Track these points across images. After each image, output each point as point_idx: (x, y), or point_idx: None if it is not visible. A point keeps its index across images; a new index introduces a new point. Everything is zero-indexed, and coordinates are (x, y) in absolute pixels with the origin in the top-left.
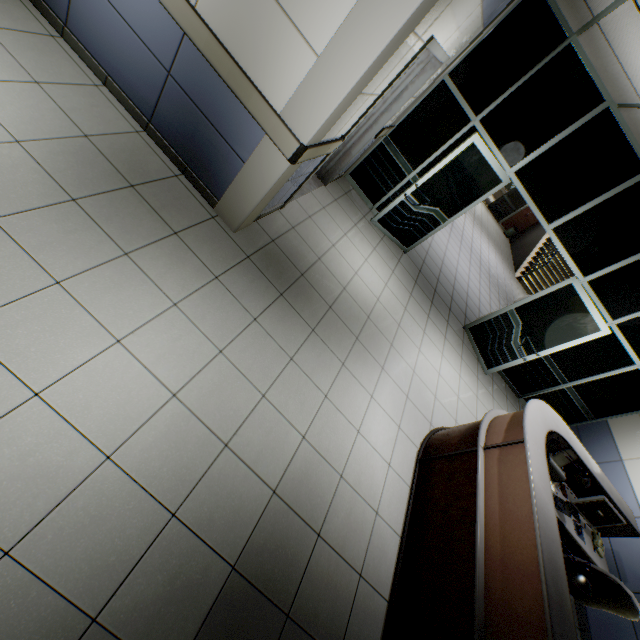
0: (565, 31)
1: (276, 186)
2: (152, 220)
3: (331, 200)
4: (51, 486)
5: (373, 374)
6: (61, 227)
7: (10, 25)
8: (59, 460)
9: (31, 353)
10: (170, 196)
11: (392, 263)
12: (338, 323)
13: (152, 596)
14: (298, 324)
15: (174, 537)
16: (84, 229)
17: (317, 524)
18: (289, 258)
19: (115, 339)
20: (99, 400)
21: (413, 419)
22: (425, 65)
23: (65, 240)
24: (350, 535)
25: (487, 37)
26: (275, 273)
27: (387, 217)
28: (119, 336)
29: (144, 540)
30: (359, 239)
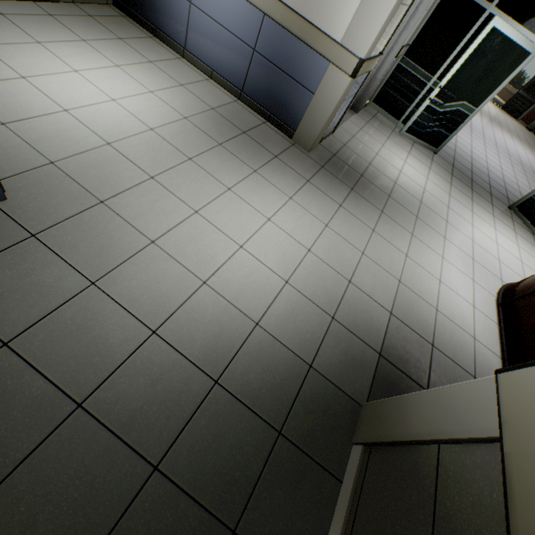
0: None
1: (338, 104)
2: (261, 151)
3: (364, 123)
4: (264, 294)
5: (438, 242)
6: (220, 160)
7: (160, 58)
8: (263, 281)
9: (231, 226)
10: (265, 135)
11: (427, 162)
12: (398, 207)
13: (337, 360)
14: (370, 208)
15: (337, 330)
16: (230, 160)
17: (428, 338)
18: (348, 165)
19: (266, 218)
20: (271, 251)
21: (483, 276)
22: None
23: (224, 166)
24: (457, 350)
25: None
26: (343, 176)
27: (414, 125)
28: (268, 217)
29: (321, 329)
30: (394, 147)
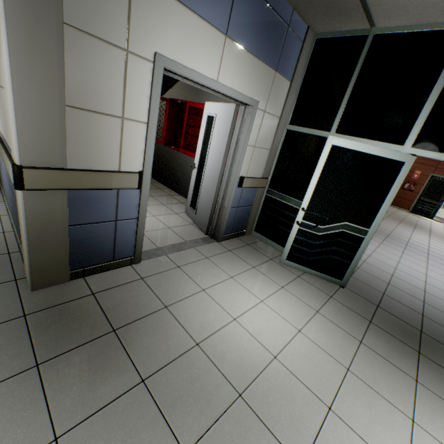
0: (361, 34)
1: (42, 225)
2: None
3: (222, 251)
4: None
5: None
6: None
7: None
8: None
9: None
10: None
11: (316, 300)
12: (144, 415)
13: None
14: (24, 425)
15: None
16: None
17: None
18: (105, 310)
19: None
20: None
21: None
22: (242, 116)
23: None
24: None
25: (302, 86)
26: (57, 332)
27: (294, 251)
28: None
29: None
30: (255, 279)
